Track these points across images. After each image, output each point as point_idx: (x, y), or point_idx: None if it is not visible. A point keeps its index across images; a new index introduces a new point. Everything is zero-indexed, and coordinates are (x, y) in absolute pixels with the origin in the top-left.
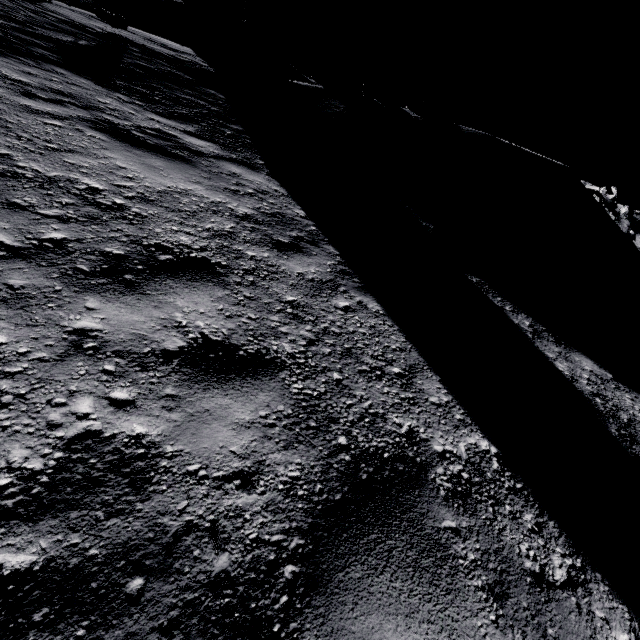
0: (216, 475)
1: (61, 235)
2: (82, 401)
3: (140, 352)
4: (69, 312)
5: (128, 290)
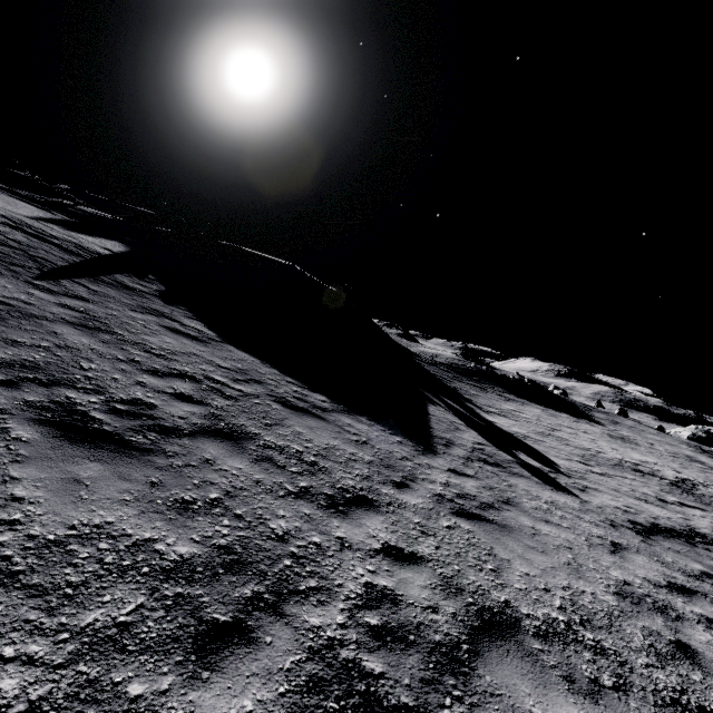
0: None
1: None
2: None
3: None
4: None
5: None
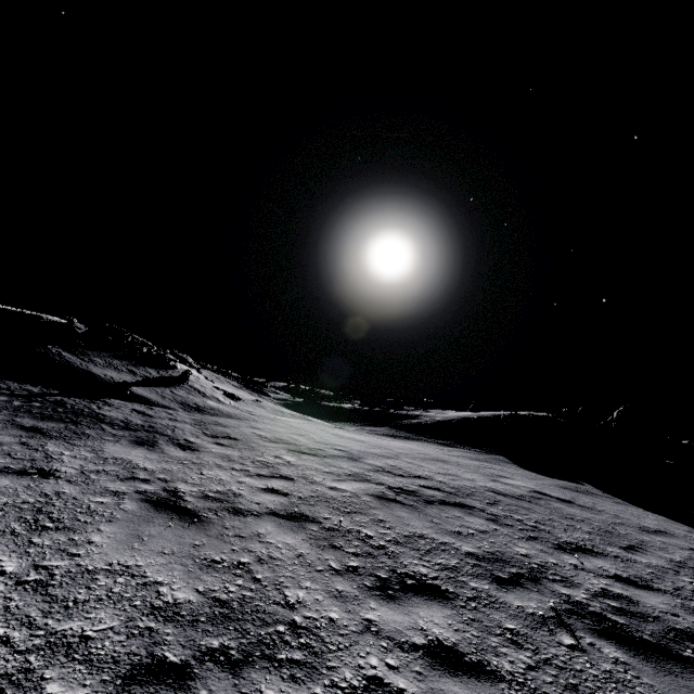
0: None
1: None
2: None
3: None
4: None
5: None
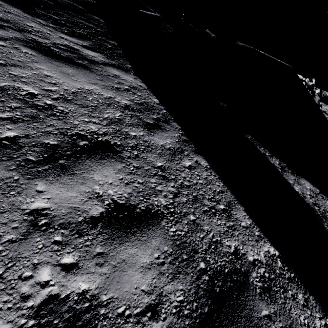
0: (136, 312)
1: (13, 133)
2: (43, 271)
3: (76, 221)
4: (26, 196)
5: (63, 172)
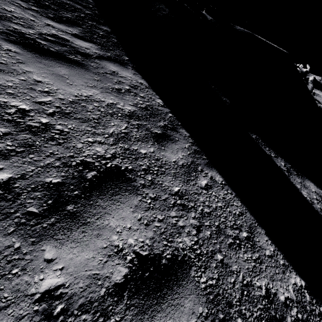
0: None
1: (6, 175)
2: None
3: (98, 297)
4: (32, 273)
5: (73, 224)
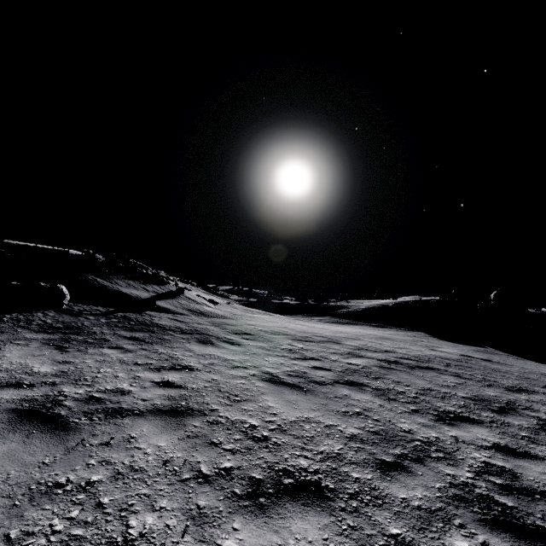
0: None
1: None
2: None
3: None
4: None
5: None
